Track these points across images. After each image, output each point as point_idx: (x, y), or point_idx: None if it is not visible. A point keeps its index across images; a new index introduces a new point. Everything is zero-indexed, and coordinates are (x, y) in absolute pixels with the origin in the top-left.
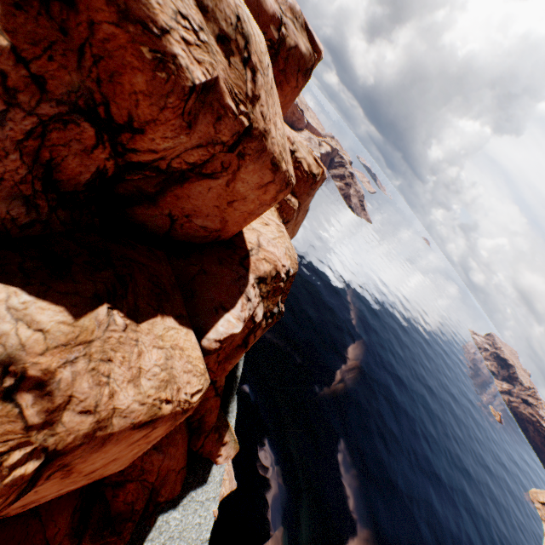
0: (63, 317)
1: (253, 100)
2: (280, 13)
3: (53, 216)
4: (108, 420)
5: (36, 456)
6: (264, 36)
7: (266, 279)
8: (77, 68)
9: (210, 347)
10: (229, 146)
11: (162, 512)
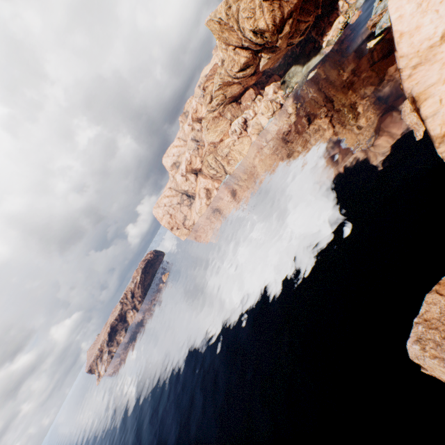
0: None
1: None
2: None
3: None
4: None
5: None
6: None
7: None
8: None
9: None
10: None
11: None
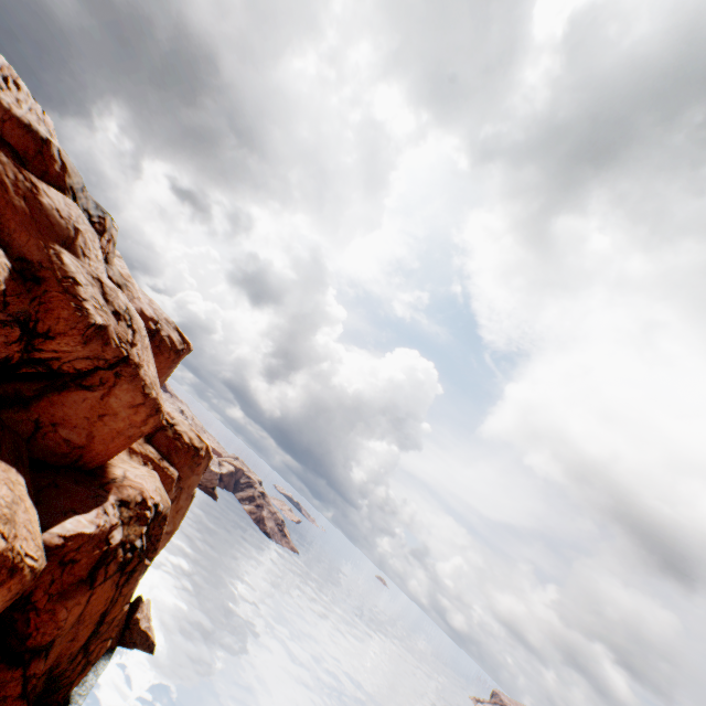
0: None
1: (132, 344)
2: (158, 319)
3: None
4: None
5: None
6: (145, 325)
7: (131, 503)
8: (29, 304)
9: (52, 542)
10: (111, 364)
11: None
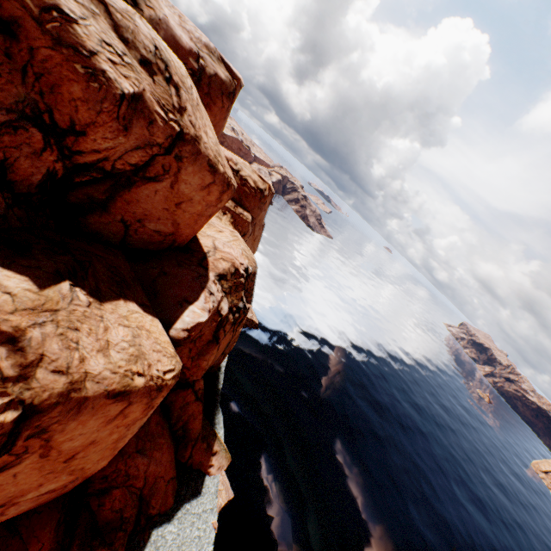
0: (28, 285)
1: (180, 110)
2: (197, 49)
3: (10, 212)
4: (81, 383)
5: (13, 407)
6: (185, 66)
7: (227, 276)
8: (22, 83)
9: (179, 337)
10: (165, 148)
11: (155, 526)
